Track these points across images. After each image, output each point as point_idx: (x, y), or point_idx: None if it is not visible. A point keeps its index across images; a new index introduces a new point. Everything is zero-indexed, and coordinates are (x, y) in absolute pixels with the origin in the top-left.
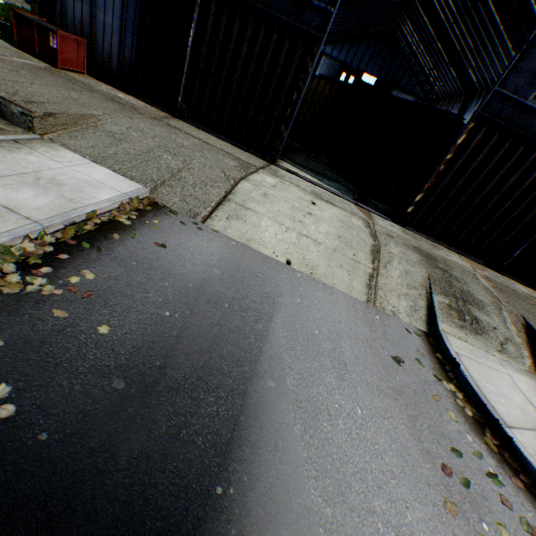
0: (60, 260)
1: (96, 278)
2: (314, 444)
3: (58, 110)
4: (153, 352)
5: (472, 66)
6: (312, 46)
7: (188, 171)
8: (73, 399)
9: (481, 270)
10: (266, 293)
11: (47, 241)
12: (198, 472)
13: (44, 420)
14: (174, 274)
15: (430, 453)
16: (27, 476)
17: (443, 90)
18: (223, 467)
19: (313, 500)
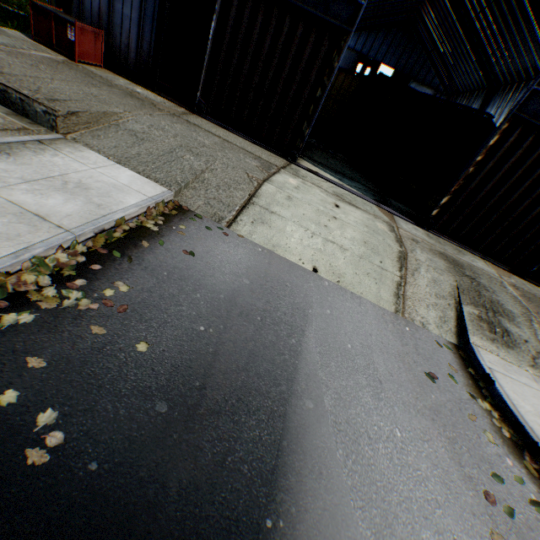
0: (93, 271)
1: (130, 290)
2: (357, 470)
3: (80, 109)
4: (192, 371)
5: (498, 58)
6: (340, 40)
7: (210, 172)
8: (118, 425)
9: (507, 276)
10: (296, 304)
11: (78, 251)
12: (246, 504)
13: (92, 447)
14: (205, 284)
15: (471, 479)
16: (81, 511)
17: (464, 82)
18: (270, 498)
19: (362, 533)
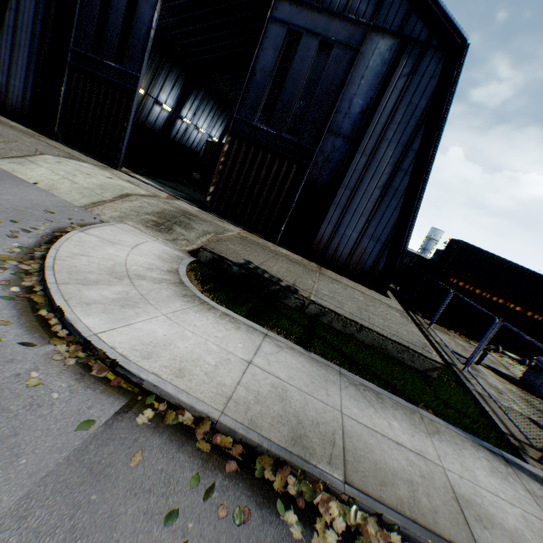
0: None
1: None
2: None
3: None
4: None
5: None
6: (132, 95)
7: (7, 144)
8: None
9: (252, 237)
10: None
11: None
12: None
13: None
14: None
15: None
16: None
17: None
18: None
19: None
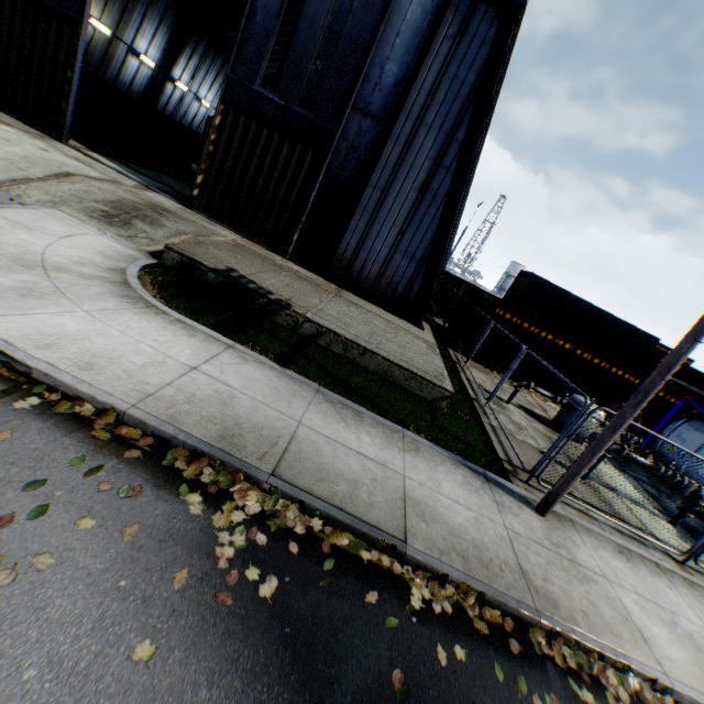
0: None
1: None
2: None
3: None
4: None
5: None
6: (77, 29)
7: None
8: None
9: (253, 246)
10: None
11: None
12: None
13: None
14: None
15: None
16: None
17: None
18: None
19: None
